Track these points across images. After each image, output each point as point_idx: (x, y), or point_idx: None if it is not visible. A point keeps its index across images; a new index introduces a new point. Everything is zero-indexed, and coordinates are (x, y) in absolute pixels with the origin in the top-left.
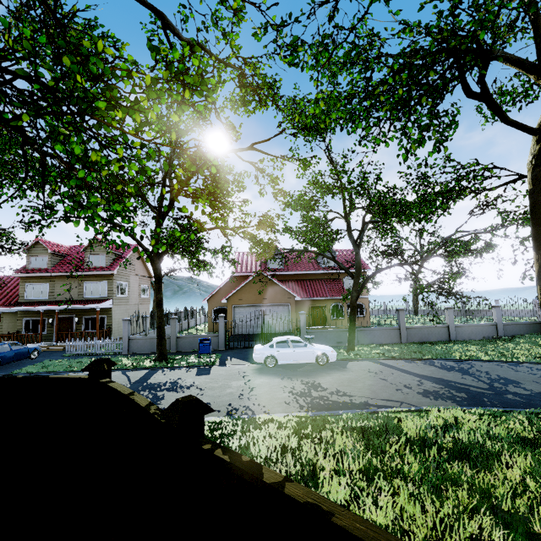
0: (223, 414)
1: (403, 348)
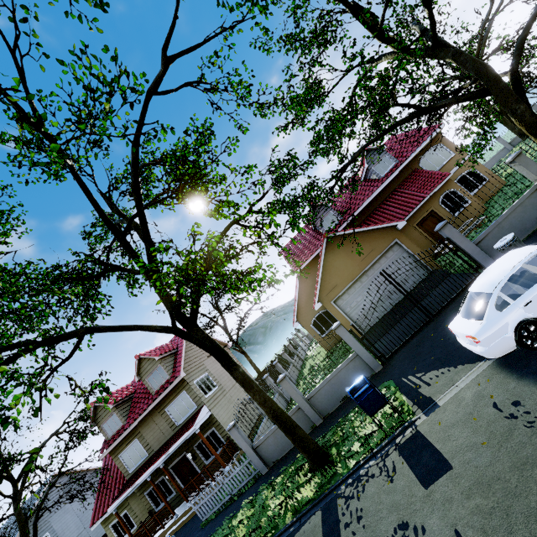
0: None
1: None
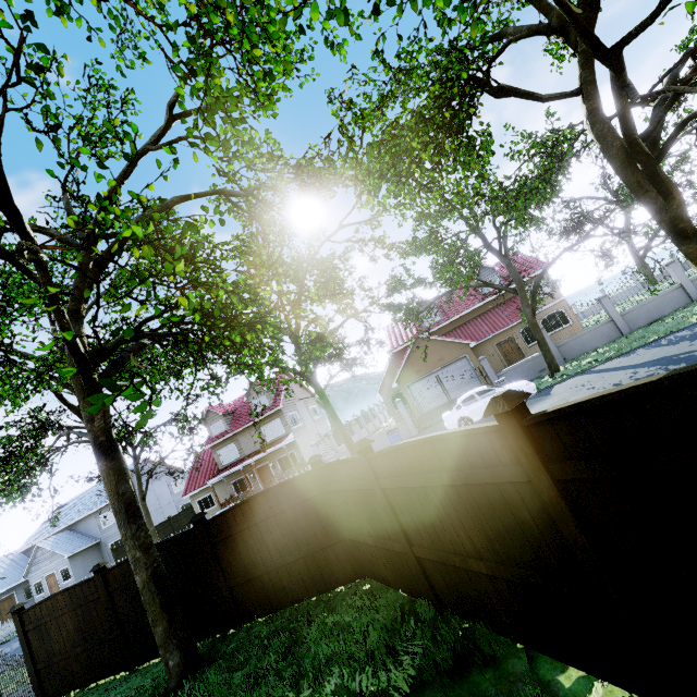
0: None
1: (622, 342)
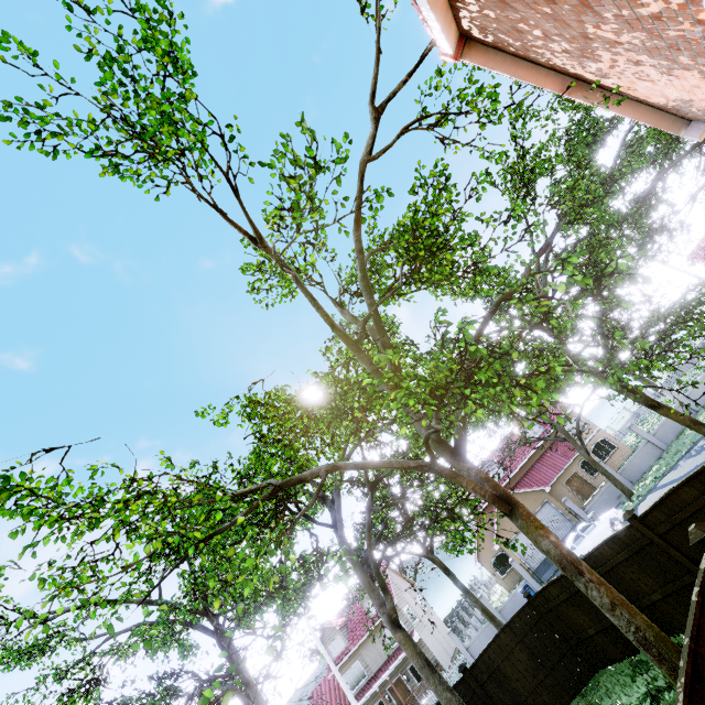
0: None
1: (665, 458)
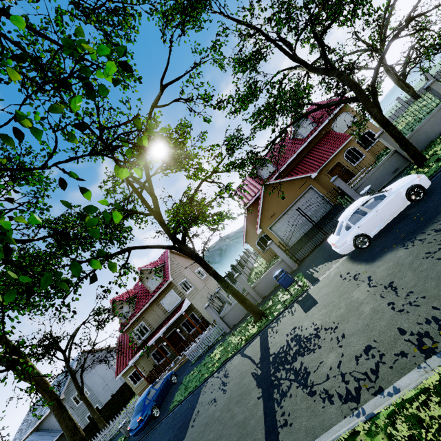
0: (419, 357)
1: None
